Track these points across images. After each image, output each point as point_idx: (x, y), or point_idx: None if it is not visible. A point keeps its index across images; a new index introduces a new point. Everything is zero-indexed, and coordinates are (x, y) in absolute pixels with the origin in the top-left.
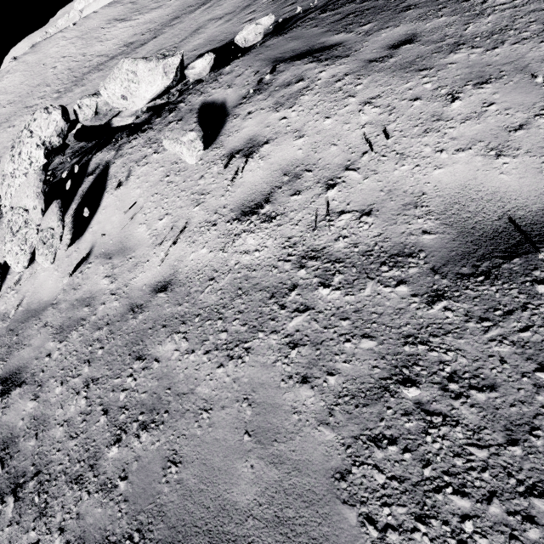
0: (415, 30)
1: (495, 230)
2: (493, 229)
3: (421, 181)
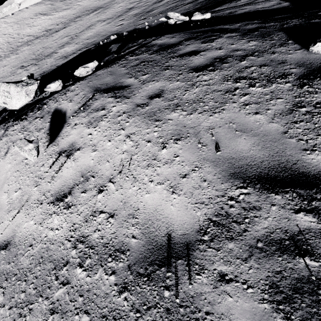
0: (164, 87)
1: (161, 243)
2: (161, 242)
3: (139, 200)
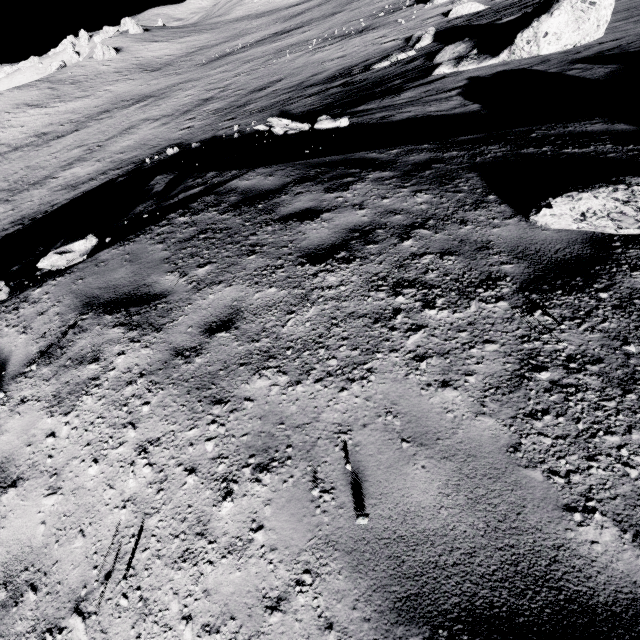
0: (242, 301)
1: None
2: None
3: None
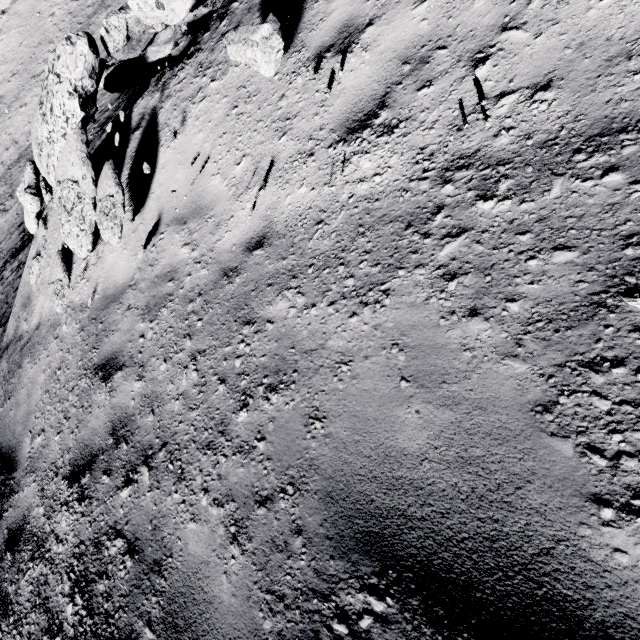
0: None
1: None
2: None
3: (637, 15)
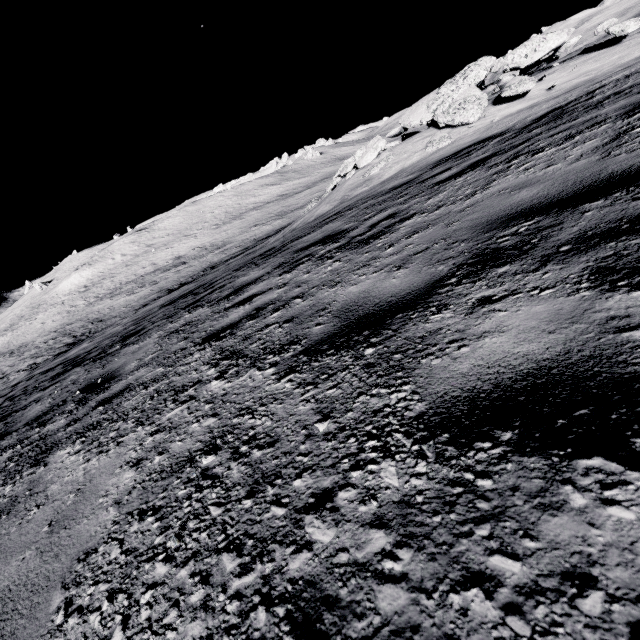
0: None
1: None
2: None
3: None
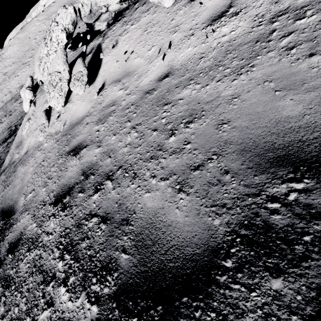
0: None
1: None
2: None
3: None
